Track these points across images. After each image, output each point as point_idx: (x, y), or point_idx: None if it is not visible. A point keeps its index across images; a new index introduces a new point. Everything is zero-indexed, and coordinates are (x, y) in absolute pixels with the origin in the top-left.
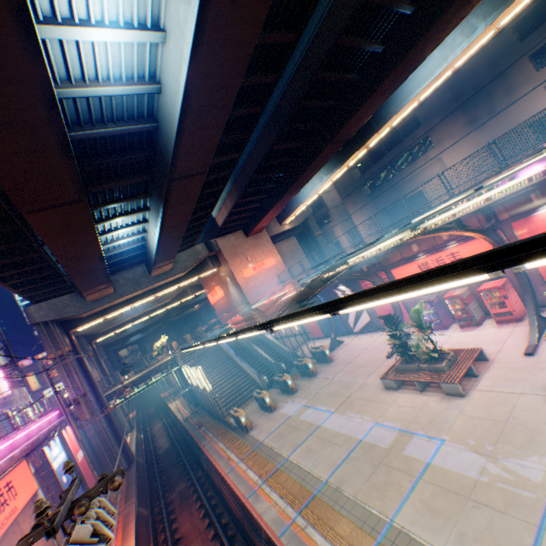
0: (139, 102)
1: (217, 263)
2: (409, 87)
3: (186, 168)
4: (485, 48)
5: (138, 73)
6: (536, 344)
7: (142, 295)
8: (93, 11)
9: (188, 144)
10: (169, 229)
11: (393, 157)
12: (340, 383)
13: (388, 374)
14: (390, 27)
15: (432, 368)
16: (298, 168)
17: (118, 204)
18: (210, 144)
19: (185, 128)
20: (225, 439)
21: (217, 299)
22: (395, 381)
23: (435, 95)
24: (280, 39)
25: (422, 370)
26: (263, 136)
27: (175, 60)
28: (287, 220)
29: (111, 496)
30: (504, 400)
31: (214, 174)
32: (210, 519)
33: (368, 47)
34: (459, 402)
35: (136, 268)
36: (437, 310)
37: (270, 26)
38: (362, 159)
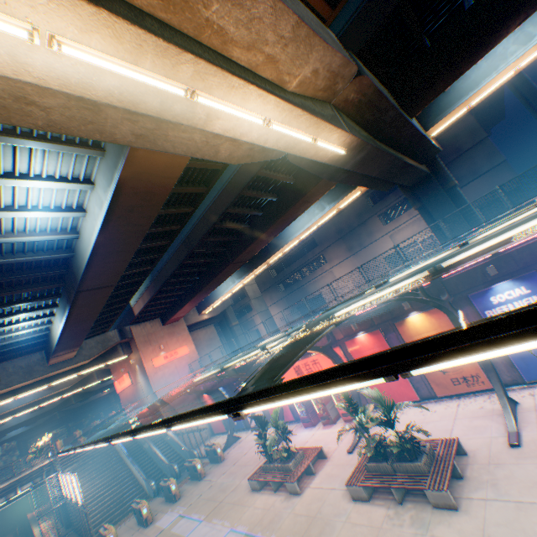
0: (60, 240)
1: (129, 349)
2: (291, 231)
3: (95, 283)
4: (353, 204)
5: (62, 227)
6: (356, 442)
7: (32, 384)
8: (31, 203)
9: (97, 270)
10: (75, 324)
11: (300, 264)
12: (221, 485)
13: (255, 474)
14: (266, 203)
15: (284, 466)
16: (209, 275)
17: (24, 303)
18: (118, 269)
19: (95, 262)
20: None
21: (124, 386)
22: (259, 481)
23: (326, 227)
24: (180, 211)
25: (278, 469)
26: (177, 252)
27: (90, 227)
28: (206, 310)
29: None
30: (321, 495)
31: (129, 279)
32: None
33: (251, 213)
34: (295, 500)
35: (34, 354)
36: (307, 407)
37: (173, 204)
38: (277, 262)
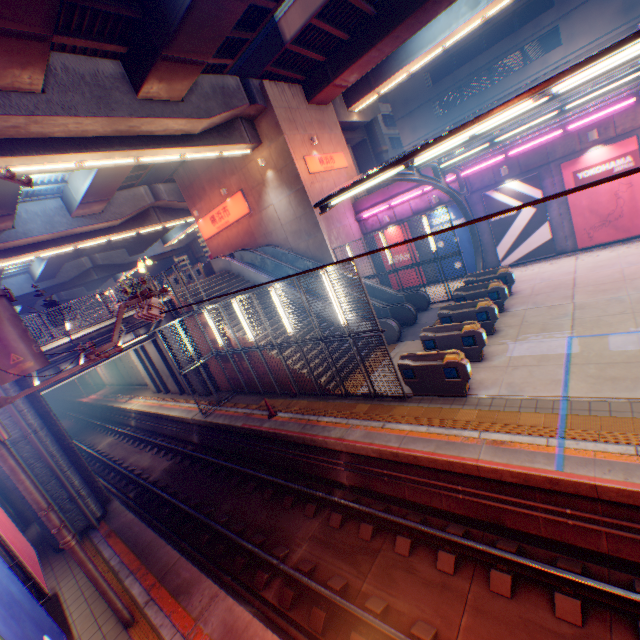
0: None
1: (255, 137)
2: None
3: None
4: None
5: None
6: None
7: (107, 142)
8: None
9: None
10: None
11: (496, 56)
12: (621, 301)
13: None
14: None
15: None
16: None
17: None
18: None
19: None
20: (406, 417)
21: (223, 225)
22: None
23: None
24: None
25: None
26: None
27: None
28: (362, 102)
29: (95, 592)
30: None
31: None
32: (572, 595)
33: None
34: None
35: (99, 59)
36: None
37: None
38: (446, 55)
